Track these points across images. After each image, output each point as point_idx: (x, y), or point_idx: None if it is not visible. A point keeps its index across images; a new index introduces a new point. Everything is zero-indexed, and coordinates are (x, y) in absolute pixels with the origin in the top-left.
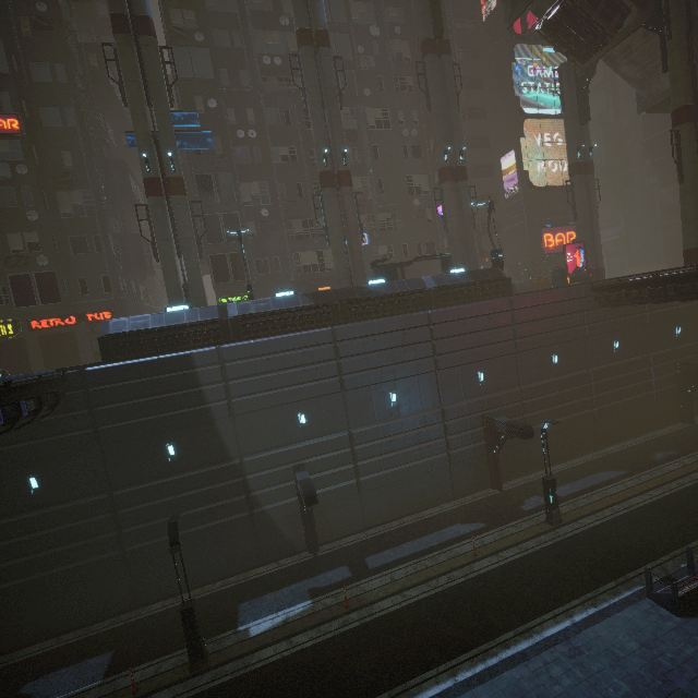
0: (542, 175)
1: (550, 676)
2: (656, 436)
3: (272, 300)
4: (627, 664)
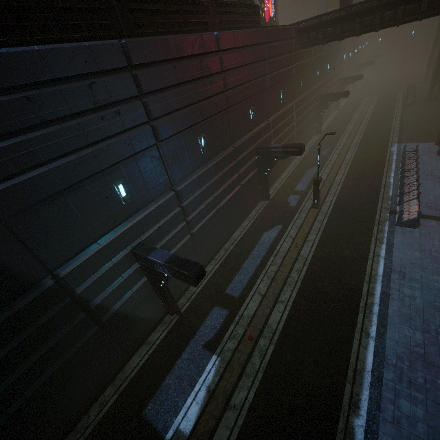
0: None
1: (408, 296)
2: (312, 144)
3: None
4: (426, 265)
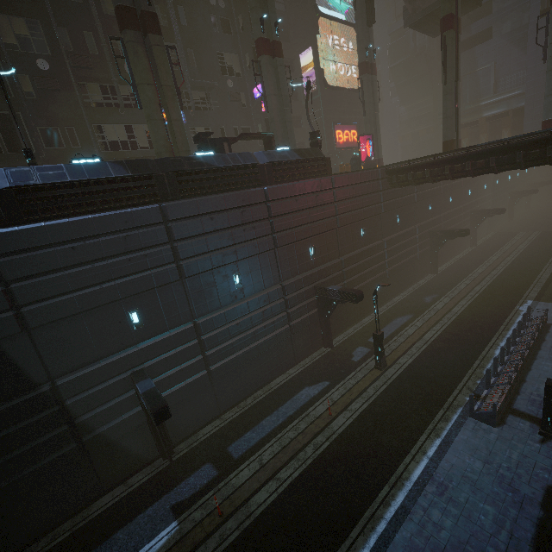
0: (334, 75)
1: (433, 523)
2: (420, 286)
3: (66, 167)
4: (482, 485)
